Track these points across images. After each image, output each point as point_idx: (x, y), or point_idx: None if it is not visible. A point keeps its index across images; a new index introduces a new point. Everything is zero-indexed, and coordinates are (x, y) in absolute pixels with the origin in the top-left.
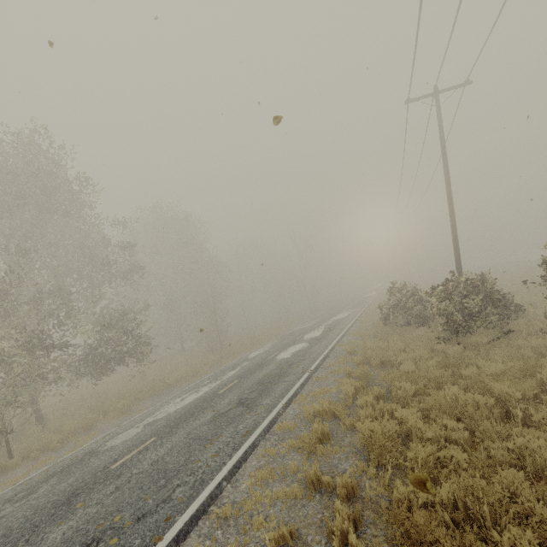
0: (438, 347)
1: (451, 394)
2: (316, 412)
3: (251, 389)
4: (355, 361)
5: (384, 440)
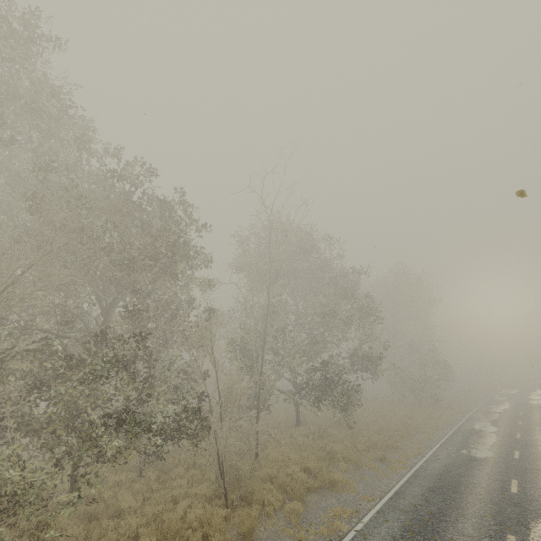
0: None
1: None
2: None
3: None
4: None
5: None
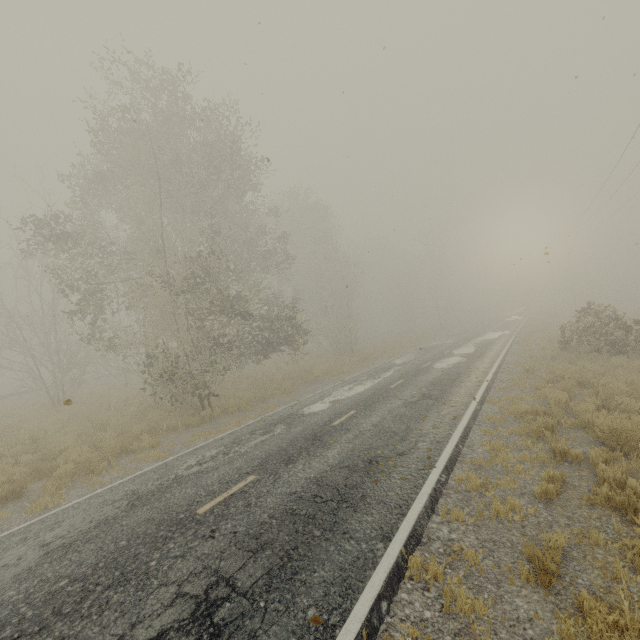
0: None
1: None
2: (524, 411)
3: (428, 388)
4: (545, 377)
5: (633, 432)
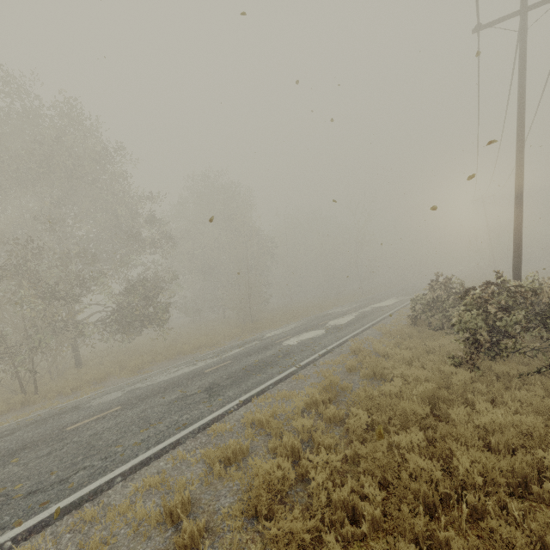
0: (446, 369)
1: (409, 442)
2: (256, 421)
3: (231, 374)
4: (346, 365)
5: (261, 490)
